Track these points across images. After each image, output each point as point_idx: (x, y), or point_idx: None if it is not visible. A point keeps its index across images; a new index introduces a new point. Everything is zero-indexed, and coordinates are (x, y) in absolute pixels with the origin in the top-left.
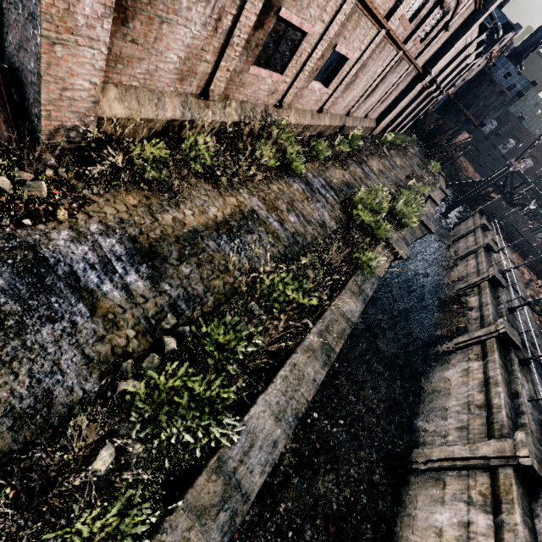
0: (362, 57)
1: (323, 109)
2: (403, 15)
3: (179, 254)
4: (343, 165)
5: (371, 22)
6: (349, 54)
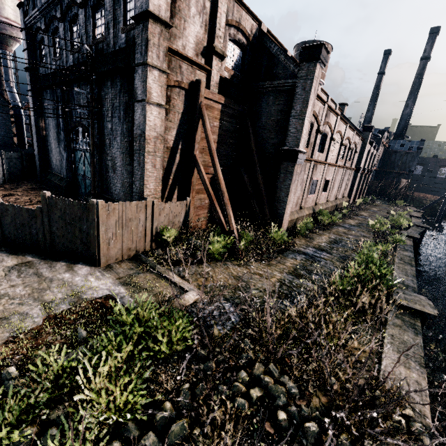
0: (333, 177)
1: (327, 200)
2: (339, 159)
3: (328, 249)
4: (350, 218)
5: (332, 167)
6: (329, 178)
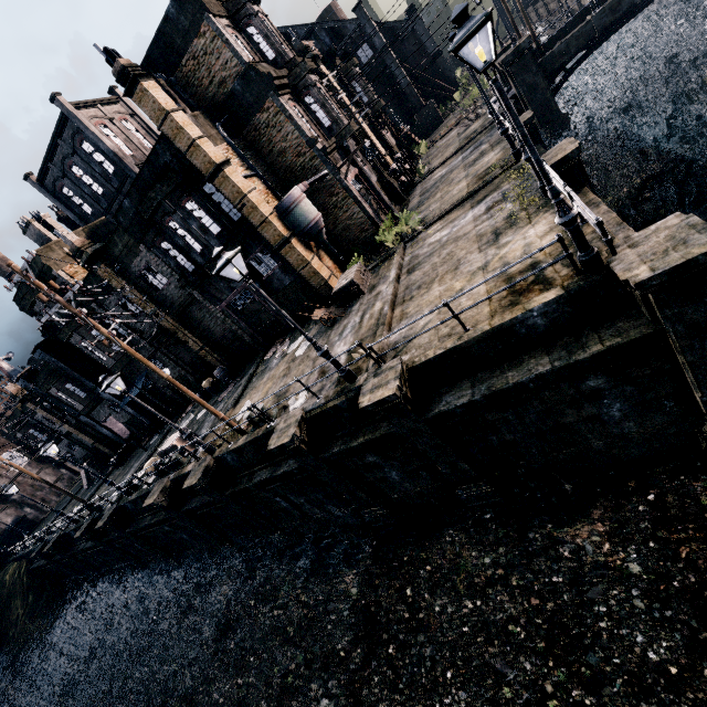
0: None
1: None
2: None
3: None
4: None
5: None
6: None
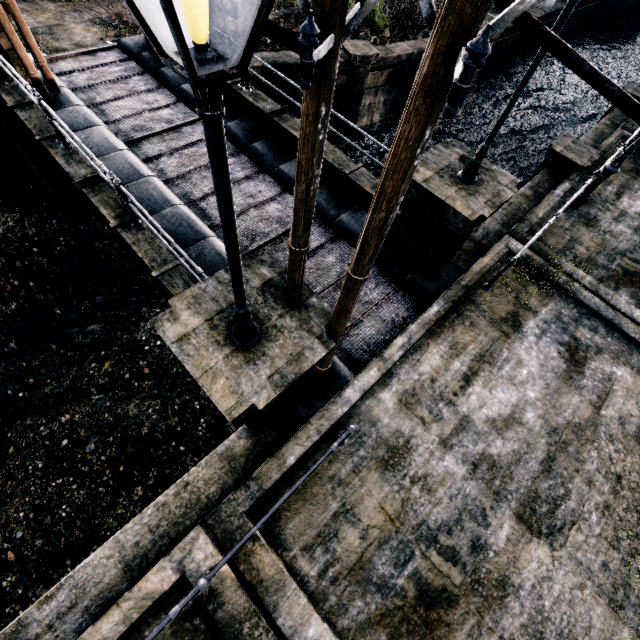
0: None
1: None
2: None
3: None
4: None
5: None
6: None
